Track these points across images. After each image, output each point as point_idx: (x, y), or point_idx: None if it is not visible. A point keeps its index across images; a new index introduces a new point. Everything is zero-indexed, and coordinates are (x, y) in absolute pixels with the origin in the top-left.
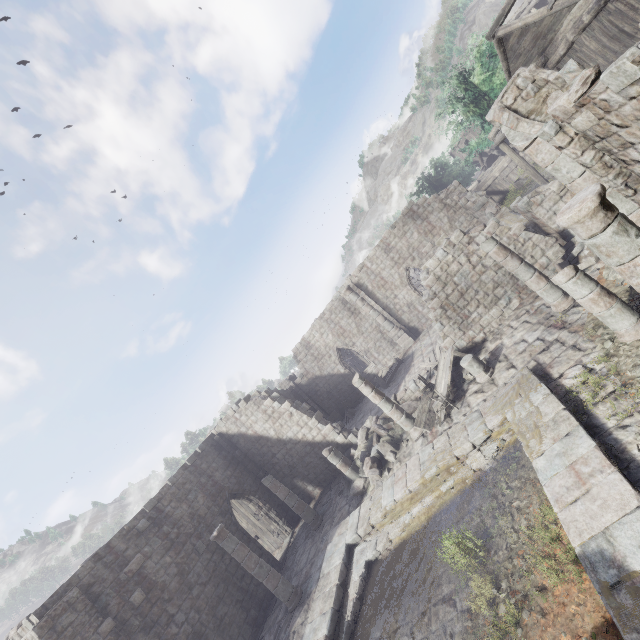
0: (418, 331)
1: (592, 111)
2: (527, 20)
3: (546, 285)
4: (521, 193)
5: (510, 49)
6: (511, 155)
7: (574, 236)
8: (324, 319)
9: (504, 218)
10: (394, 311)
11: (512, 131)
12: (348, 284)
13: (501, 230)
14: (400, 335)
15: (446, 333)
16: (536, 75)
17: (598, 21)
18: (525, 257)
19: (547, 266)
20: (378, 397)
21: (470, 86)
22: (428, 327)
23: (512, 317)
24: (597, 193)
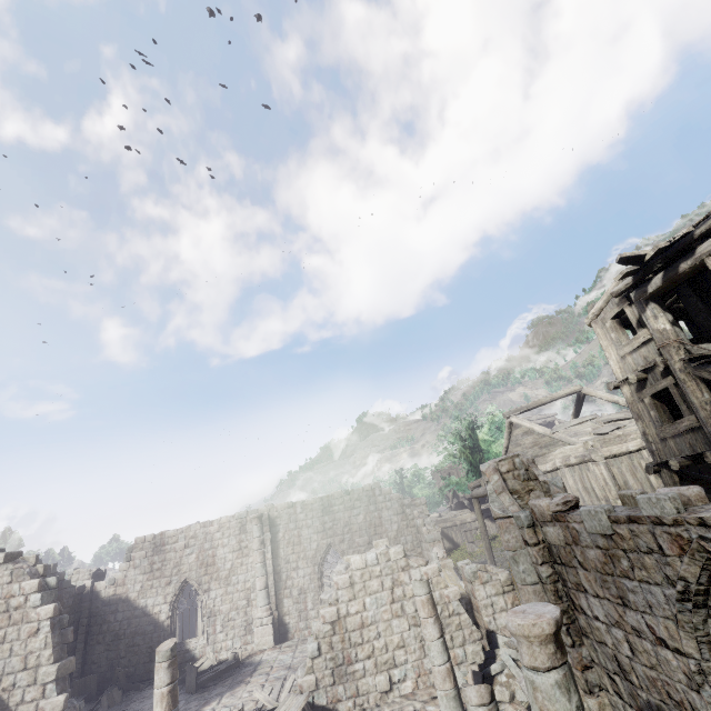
0: (287, 634)
1: (564, 531)
2: (534, 427)
3: (451, 689)
4: (469, 557)
5: (515, 435)
6: (478, 515)
7: (499, 647)
8: (206, 530)
9: (446, 570)
10: (282, 584)
11: (495, 494)
12: (264, 512)
13: (439, 581)
14: (265, 622)
15: (315, 665)
16: (531, 466)
17: (580, 468)
18: (445, 632)
19: (461, 663)
20: (167, 702)
21: (475, 436)
22: (301, 638)
23: (396, 705)
24: (555, 618)
